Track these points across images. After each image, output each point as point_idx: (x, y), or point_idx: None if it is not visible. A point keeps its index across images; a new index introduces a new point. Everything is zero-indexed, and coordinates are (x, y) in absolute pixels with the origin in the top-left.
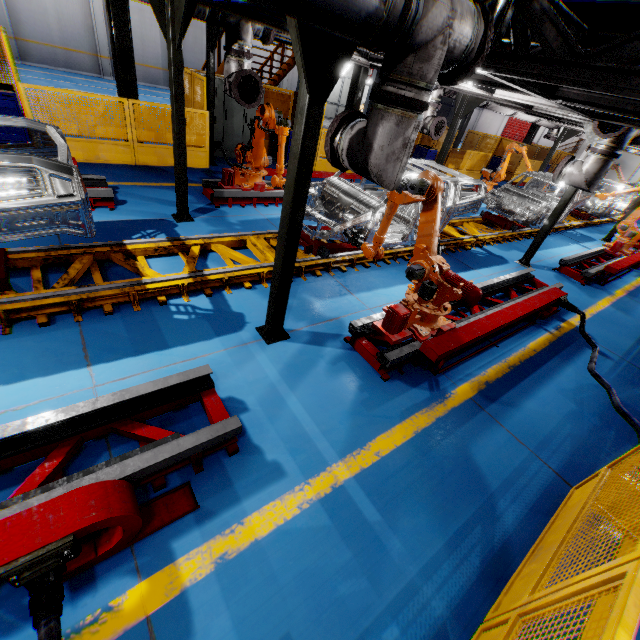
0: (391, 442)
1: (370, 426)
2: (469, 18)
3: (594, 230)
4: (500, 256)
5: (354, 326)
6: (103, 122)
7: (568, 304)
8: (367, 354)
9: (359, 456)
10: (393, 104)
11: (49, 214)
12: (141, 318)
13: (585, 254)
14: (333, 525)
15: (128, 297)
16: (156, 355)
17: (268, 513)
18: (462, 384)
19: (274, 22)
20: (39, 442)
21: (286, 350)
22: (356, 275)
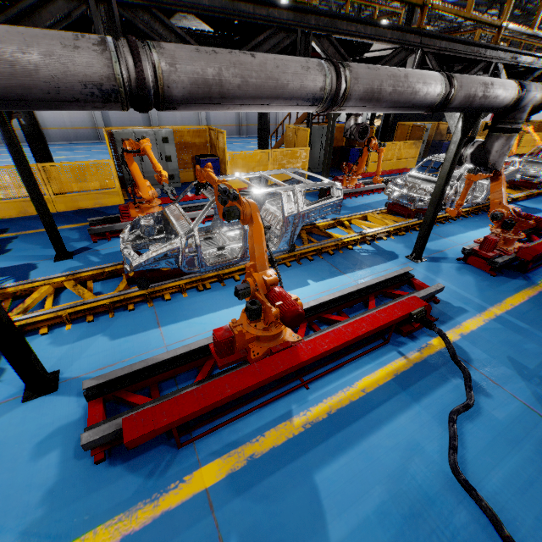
0: (515, 301)
1: (499, 295)
2: (541, 91)
3: None
4: (533, 208)
5: (466, 249)
6: (258, 164)
7: None
8: (478, 263)
9: (501, 305)
10: (503, 132)
11: (332, 205)
12: (347, 255)
13: None
14: (505, 328)
15: (335, 247)
16: (368, 269)
17: (470, 323)
18: None
19: None
20: (365, 293)
21: (428, 265)
22: (439, 228)
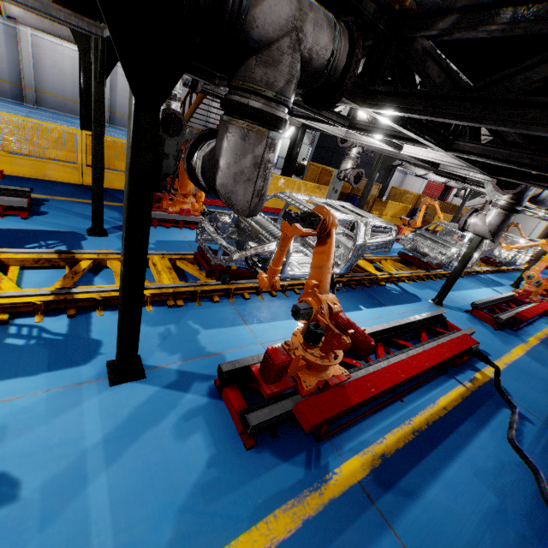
0: None
1: (199, 535)
2: (327, 27)
3: (503, 276)
4: (414, 294)
5: (222, 370)
6: (55, 146)
7: (480, 354)
8: (231, 409)
9: None
10: (237, 115)
11: None
12: None
13: (496, 299)
14: None
15: None
16: None
17: None
18: (351, 457)
19: (201, 74)
20: None
21: (131, 395)
22: (259, 303)
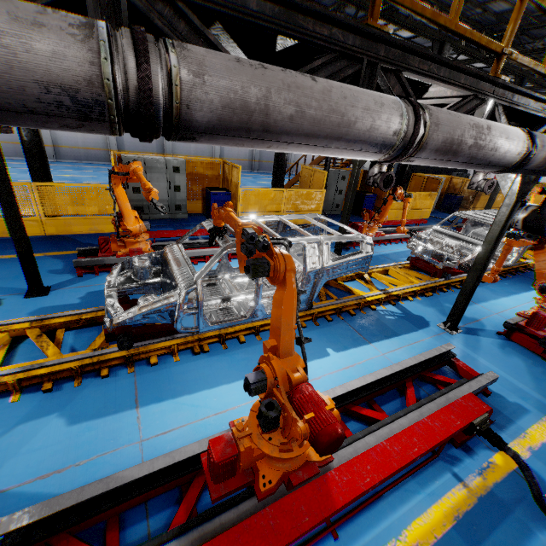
0: None
1: None
2: None
3: None
4: None
5: (510, 323)
6: (271, 203)
7: None
8: (525, 342)
9: None
10: None
11: (361, 261)
12: (370, 318)
13: None
14: None
15: (357, 305)
16: (397, 339)
17: (535, 430)
18: None
19: None
20: (401, 377)
21: (466, 339)
22: None
